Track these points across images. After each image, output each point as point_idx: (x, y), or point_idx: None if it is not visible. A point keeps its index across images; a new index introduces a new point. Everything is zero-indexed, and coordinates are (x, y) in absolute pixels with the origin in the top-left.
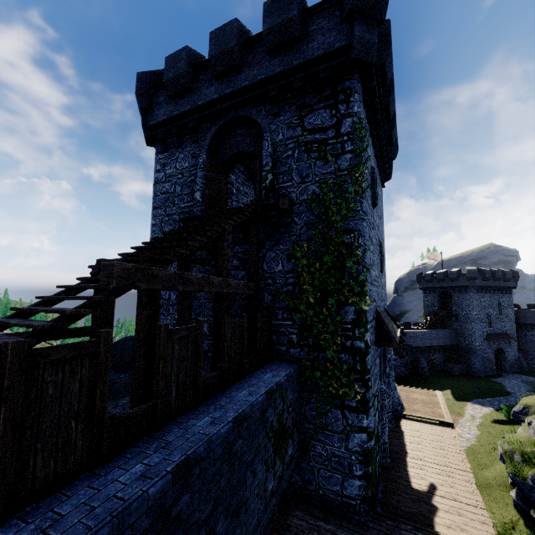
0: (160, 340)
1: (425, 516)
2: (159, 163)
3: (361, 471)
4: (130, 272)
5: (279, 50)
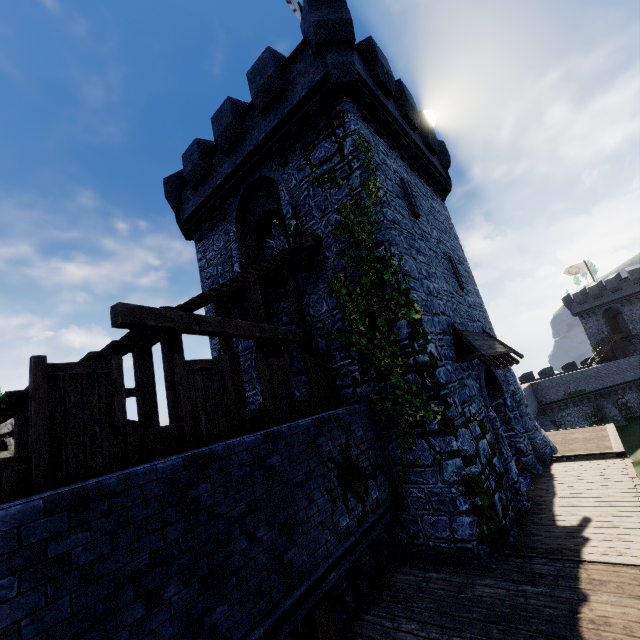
0: (176, 369)
1: (570, 549)
2: (199, 252)
3: (467, 504)
4: (135, 311)
5: (270, 107)
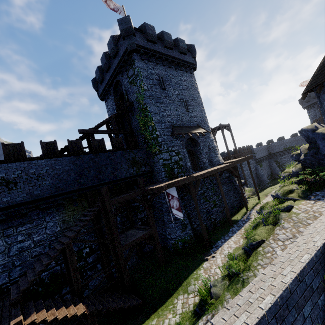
0: (92, 141)
1: None
2: (106, 106)
3: (163, 169)
4: (82, 130)
5: (115, 56)
